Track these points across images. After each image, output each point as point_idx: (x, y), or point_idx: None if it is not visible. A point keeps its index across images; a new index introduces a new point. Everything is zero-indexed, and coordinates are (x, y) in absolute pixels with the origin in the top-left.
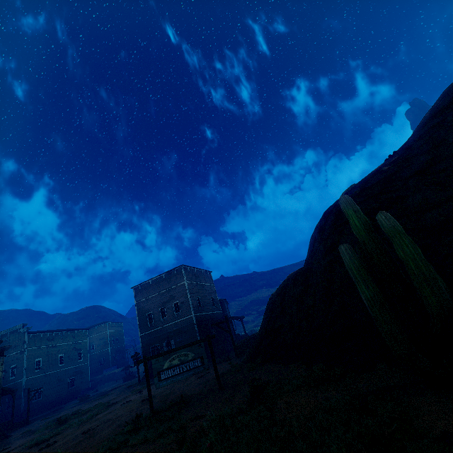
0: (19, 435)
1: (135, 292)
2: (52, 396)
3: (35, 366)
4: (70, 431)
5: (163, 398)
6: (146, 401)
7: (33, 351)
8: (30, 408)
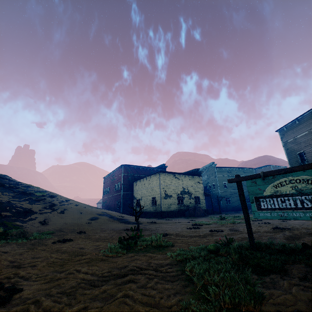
0: (208, 217)
1: (280, 134)
2: (237, 204)
3: (223, 185)
4: (213, 225)
5: (297, 235)
6: (276, 229)
7: (220, 177)
8: (225, 207)
